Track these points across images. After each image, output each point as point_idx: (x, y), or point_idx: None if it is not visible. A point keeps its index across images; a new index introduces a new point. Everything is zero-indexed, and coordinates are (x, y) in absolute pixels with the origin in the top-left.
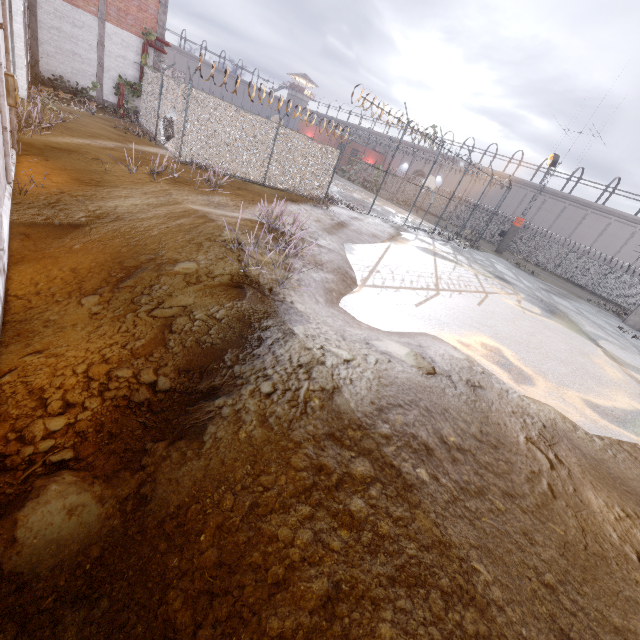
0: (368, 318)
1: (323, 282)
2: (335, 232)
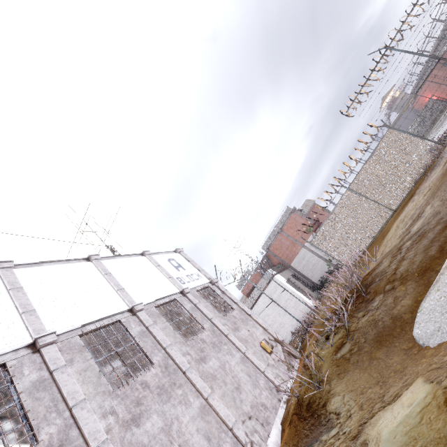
0: (446, 320)
1: (388, 312)
2: (444, 180)
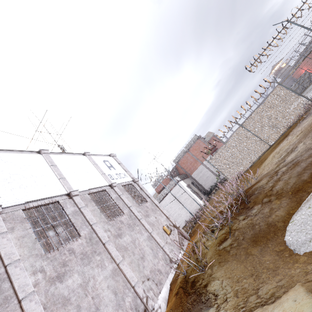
0: None
1: (265, 219)
2: None
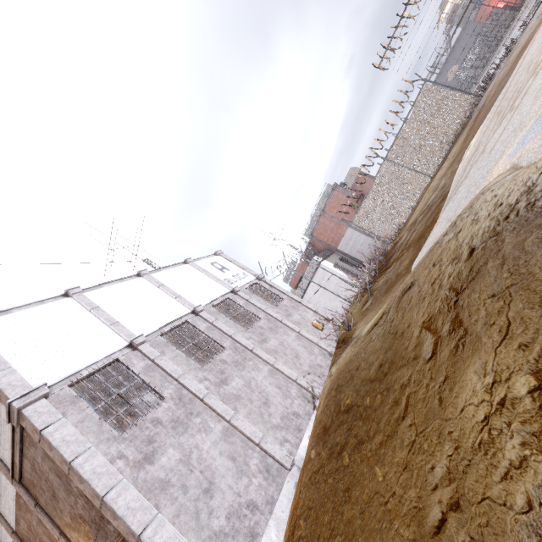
0: None
1: (395, 272)
2: (462, 148)
